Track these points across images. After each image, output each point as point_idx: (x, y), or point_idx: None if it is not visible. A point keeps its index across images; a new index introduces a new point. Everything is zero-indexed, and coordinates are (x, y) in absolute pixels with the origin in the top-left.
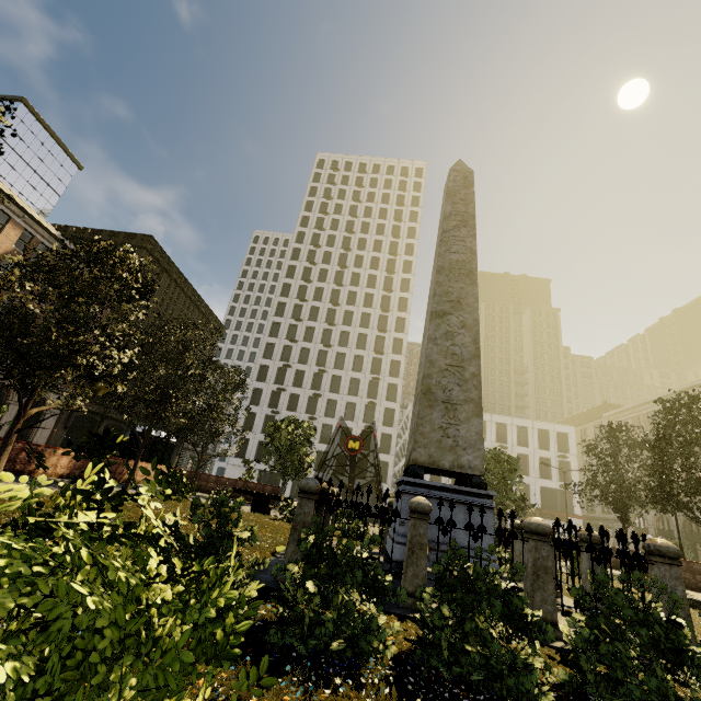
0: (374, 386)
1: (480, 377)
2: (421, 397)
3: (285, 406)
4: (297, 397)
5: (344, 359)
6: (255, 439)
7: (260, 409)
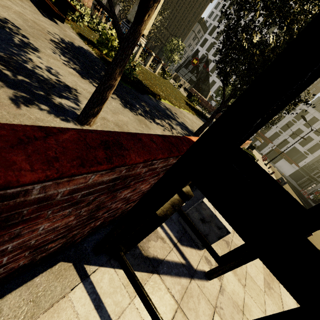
0: None
1: None
2: (136, 1)
3: (212, 53)
4: None
5: None
6: None
7: (202, 49)
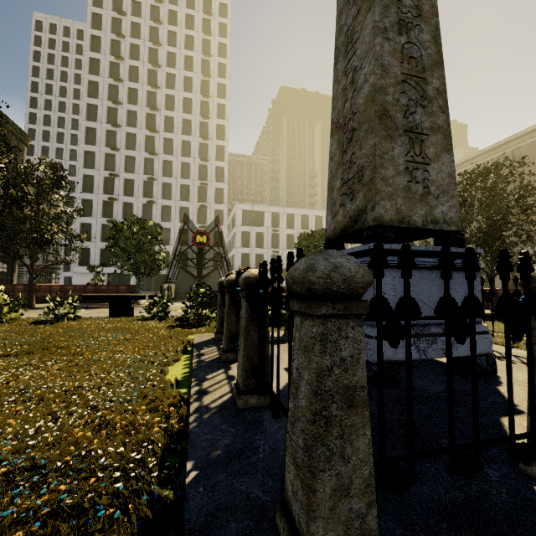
0: (203, 191)
1: (446, 95)
2: (376, 122)
3: (120, 215)
4: (131, 205)
5: (172, 167)
6: (96, 248)
7: (94, 219)
